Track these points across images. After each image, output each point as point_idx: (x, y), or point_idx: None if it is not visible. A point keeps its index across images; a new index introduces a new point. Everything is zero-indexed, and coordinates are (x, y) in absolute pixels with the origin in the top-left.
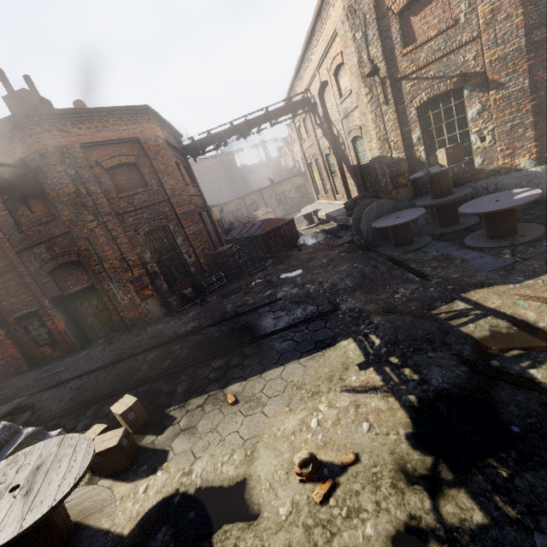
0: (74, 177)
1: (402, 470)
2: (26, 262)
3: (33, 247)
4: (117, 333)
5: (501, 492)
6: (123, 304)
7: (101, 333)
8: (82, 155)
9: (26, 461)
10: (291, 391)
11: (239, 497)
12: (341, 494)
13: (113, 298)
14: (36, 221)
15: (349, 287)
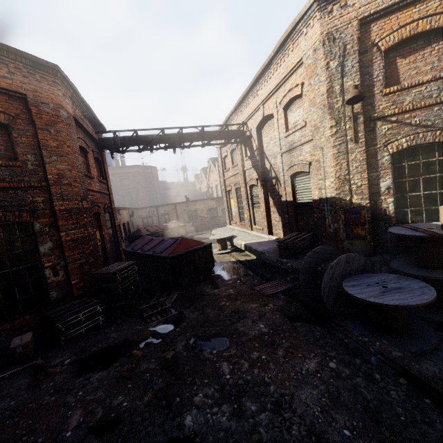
0: None
1: None
2: None
3: None
4: None
5: None
6: None
7: None
8: None
9: None
10: None
11: None
12: None
13: None
14: None
15: None
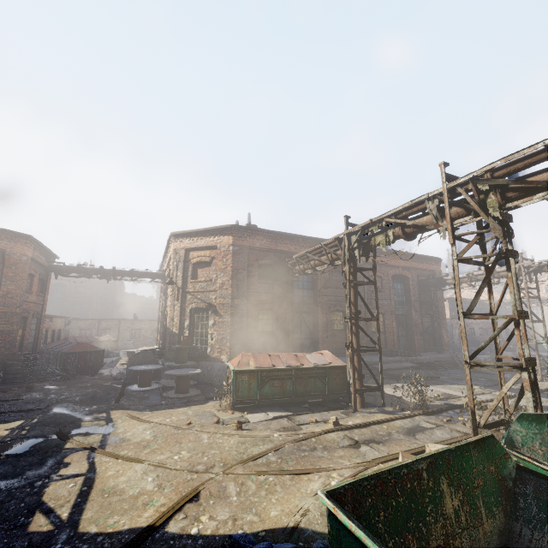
0: None
1: None
2: None
3: None
4: None
5: None
6: None
7: None
8: None
9: None
10: None
11: None
12: None
13: None
14: None
15: (74, 400)
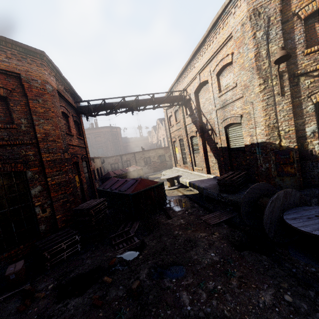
0: None
1: None
2: None
3: None
4: None
5: None
6: None
7: None
8: None
9: None
10: None
11: None
12: None
13: None
14: None
15: None
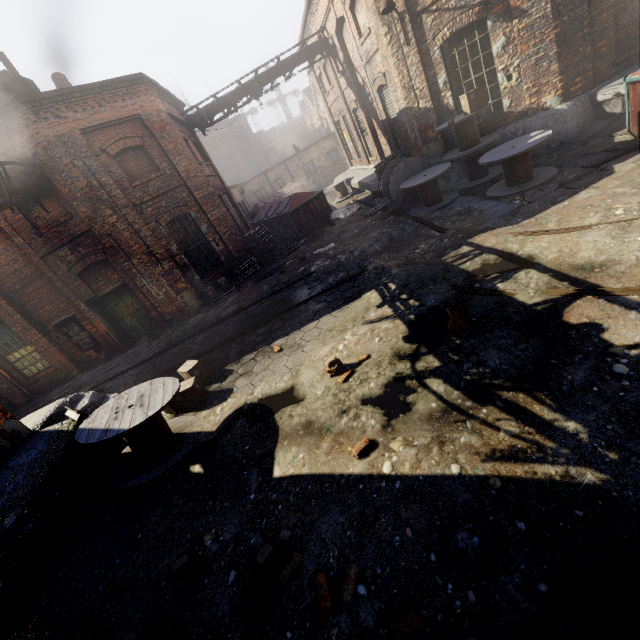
0: (83, 169)
1: (397, 355)
2: (53, 267)
3: (57, 250)
4: (158, 330)
5: (453, 351)
6: (159, 300)
7: (143, 331)
8: (85, 142)
9: (130, 395)
10: (324, 334)
11: (290, 395)
12: (357, 375)
13: (148, 295)
14: (54, 222)
15: (377, 251)
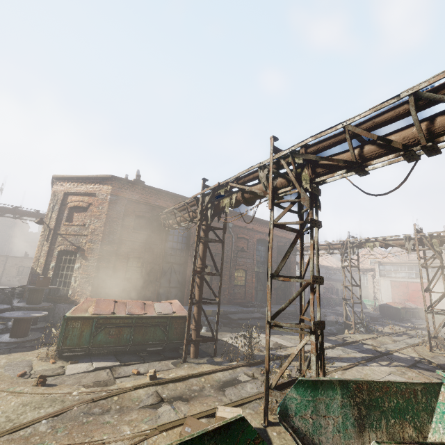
0: None
1: None
2: None
3: None
4: None
5: None
6: None
7: None
8: None
9: None
10: None
11: None
12: None
13: None
14: None
15: None
